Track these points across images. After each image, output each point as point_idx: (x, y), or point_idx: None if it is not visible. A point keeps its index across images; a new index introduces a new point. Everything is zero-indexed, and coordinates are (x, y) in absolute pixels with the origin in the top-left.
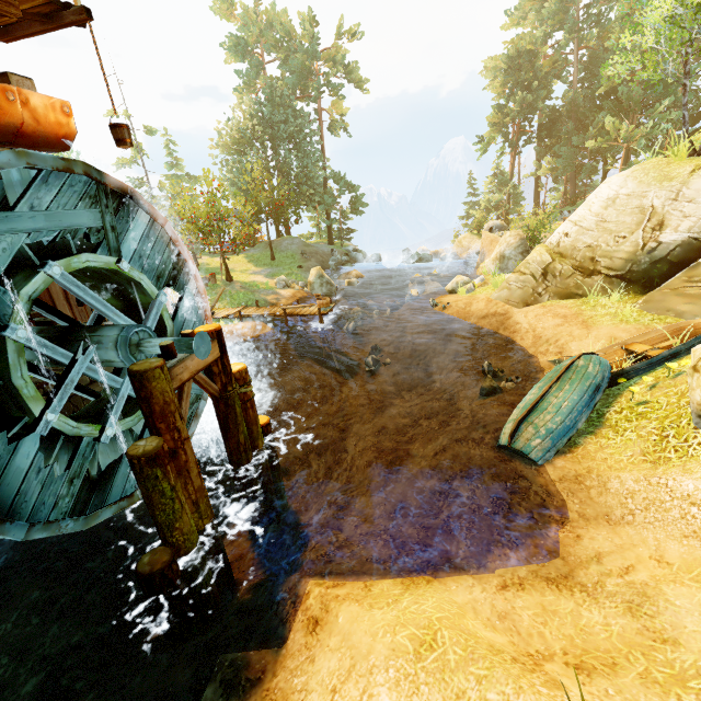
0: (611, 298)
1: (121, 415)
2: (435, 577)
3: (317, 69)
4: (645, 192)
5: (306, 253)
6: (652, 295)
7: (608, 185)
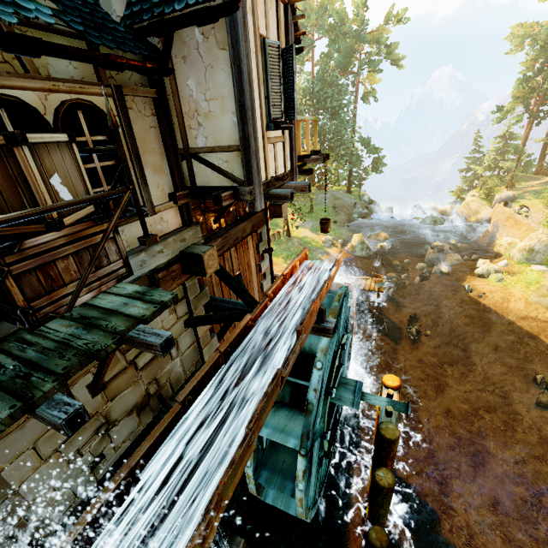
0: None
1: None
2: None
3: (360, 49)
4: None
5: (336, 207)
6: None
7: None
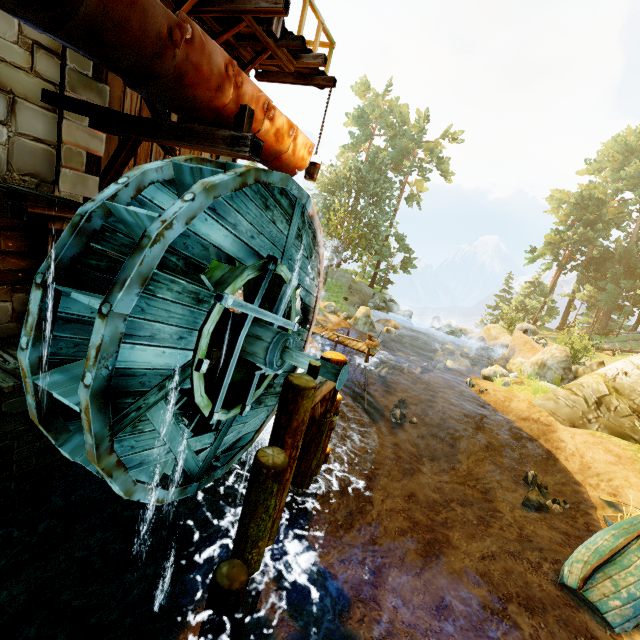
0: None
1: (227, 401)
2: None
3: (415, 153)
4: None
5: (352, 288)
6: None
7: None
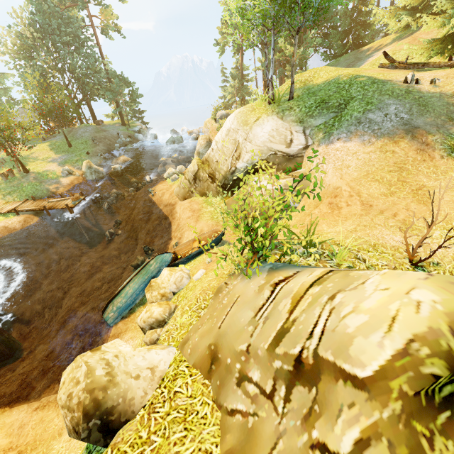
0: (217, 199)
1: None
2: (11, 408)
3: None
4: (238, 130)
5: (95, 139)
6: (230, 200)
7: (229, 119)
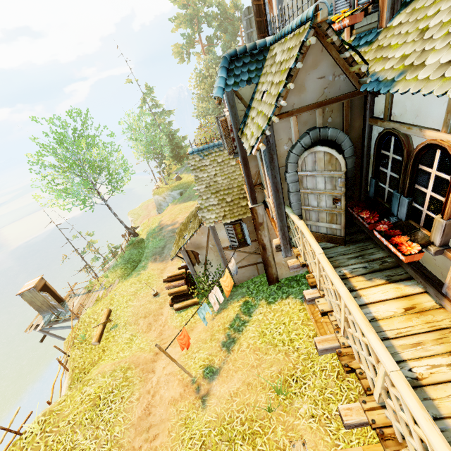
0: None
1: None
2: None
3: (240, 28)
4: None
5: None
6: None
7: None
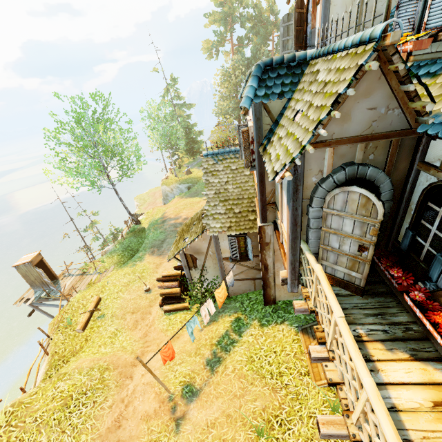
0: None
1: None
2: None
3: (273, 33)
4: None
5: None
6: None
7: None
